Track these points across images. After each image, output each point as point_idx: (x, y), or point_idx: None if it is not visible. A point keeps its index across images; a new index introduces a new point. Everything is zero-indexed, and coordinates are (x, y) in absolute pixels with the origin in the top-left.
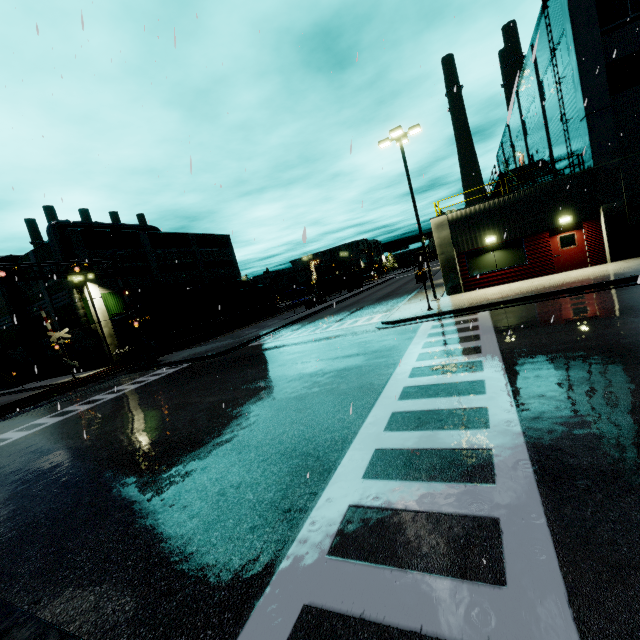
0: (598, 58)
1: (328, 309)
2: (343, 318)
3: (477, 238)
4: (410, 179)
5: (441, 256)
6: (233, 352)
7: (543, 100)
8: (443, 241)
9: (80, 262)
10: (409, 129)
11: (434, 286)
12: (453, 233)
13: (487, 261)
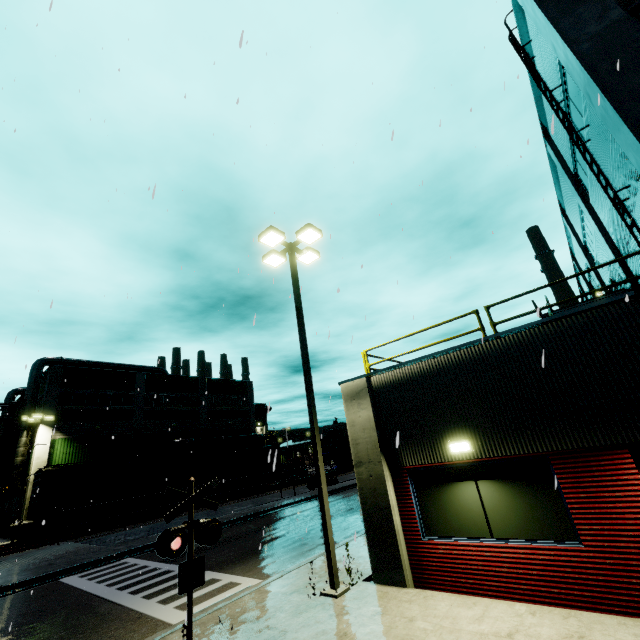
0: (637, 45)
1: (302, 504)
2: (233, 554)
3: (431, 437)
4: (299, 309)
5: (359, 468)
6: (5, 595)
7: (586, 198)
8: (362, 433)
9: (45, 401)
10: (297, 233)
11: (331, 548)
12: (382, 417)
13: (463, 504)
